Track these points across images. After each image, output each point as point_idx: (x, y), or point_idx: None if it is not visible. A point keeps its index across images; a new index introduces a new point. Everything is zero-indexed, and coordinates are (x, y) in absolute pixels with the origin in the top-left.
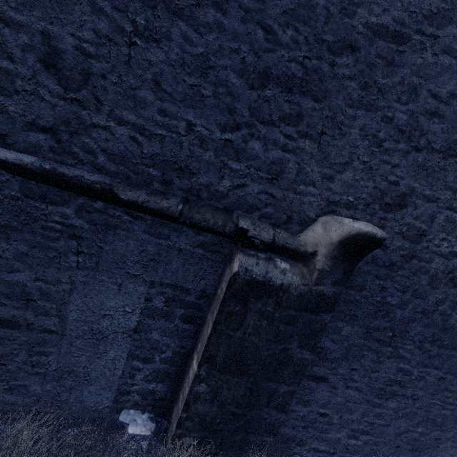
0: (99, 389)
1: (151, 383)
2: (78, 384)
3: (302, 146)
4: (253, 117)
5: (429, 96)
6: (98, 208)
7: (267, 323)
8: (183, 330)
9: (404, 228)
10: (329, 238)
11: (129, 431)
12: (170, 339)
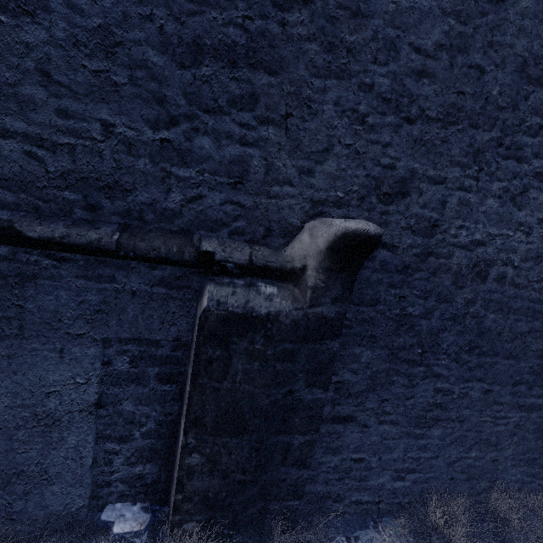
0: (66, 487)
1: (135, 465)
2: (34, 487)
3: (265, 136)
4: (192, 105)
5: (412, 51)
6: (2, 256)
7: (259, 364)
8: (163, 394)
9: (412, 220)
10: (316, 246)
11: (114, 531)
12: (148, 407)
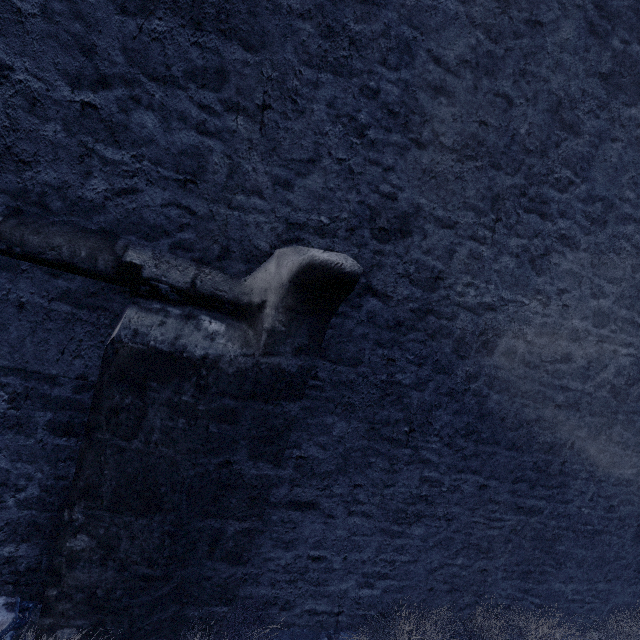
0: None
1: (4, 545)
2: None
3: (232, 127)
4: (134, 67)
5: (430, 61)
6: None
7: (186, 422)
8: (55, 449)
9: (411, 267)
10: (279, 278)
11: None
12: (31, 466)
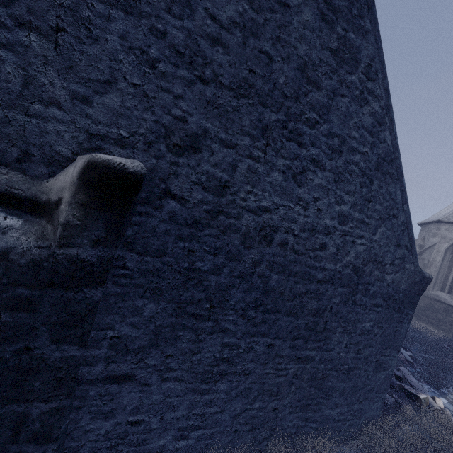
0: None
1: None
2: None
3: (25, 42)
4: None
5: (207, 17)
6: None
7: None
8: None
9: (203, 177)
10: (71, 177)
11: None
12: None
